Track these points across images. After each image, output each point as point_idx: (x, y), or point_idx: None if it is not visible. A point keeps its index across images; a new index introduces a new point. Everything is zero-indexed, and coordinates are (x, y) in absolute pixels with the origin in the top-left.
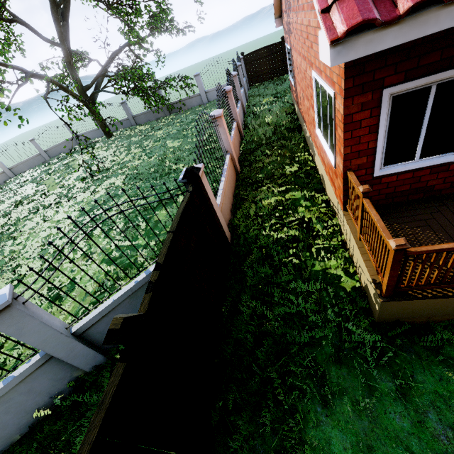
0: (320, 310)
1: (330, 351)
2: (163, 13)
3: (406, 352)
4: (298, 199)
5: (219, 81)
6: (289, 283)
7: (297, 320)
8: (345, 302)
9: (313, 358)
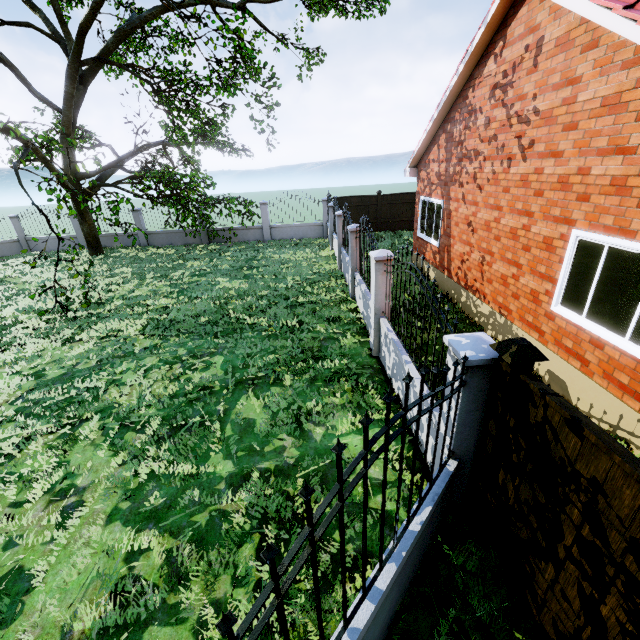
0: None
1: None
2: (255, 119)
3: None
4: None
5: (273, 219)
6: None
7: None
8: None
9: None
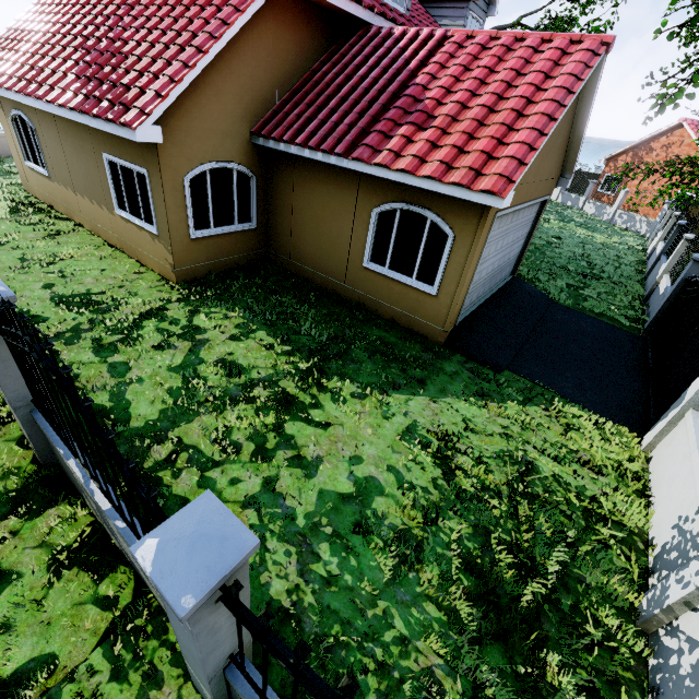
0: None
1: None
2: None
3: None
4: None
5: None
6: None
7: None
8: None
9: None
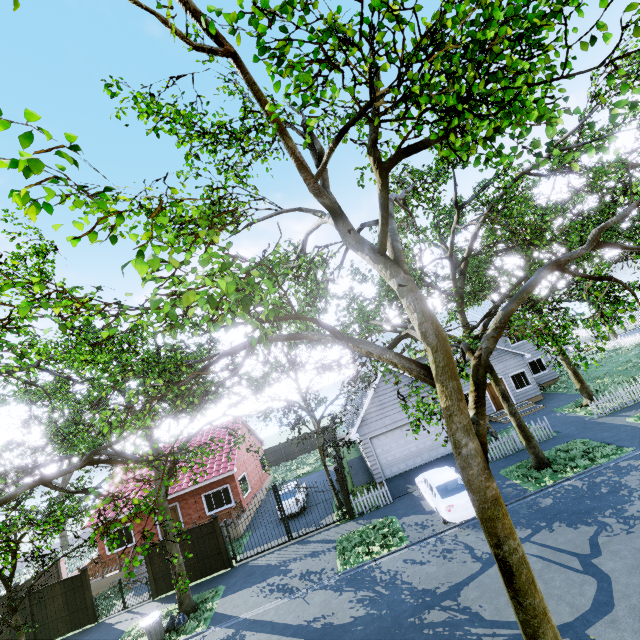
0: None
1: None
2: None
3: None
4: None
5: None
6: None
7: None
8: None
9: None
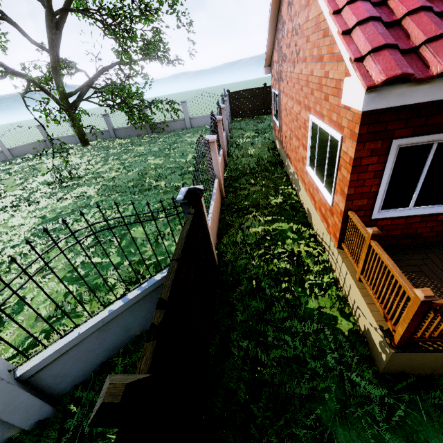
0: (319, 355)
1: (334, 407)
2: (161, 42)
3: (415, 410)
4: (285, 231)
5: (201, 111)
6: (283, 321)
7: (295, 367)
8: (345, 347)
9: (316, 416)
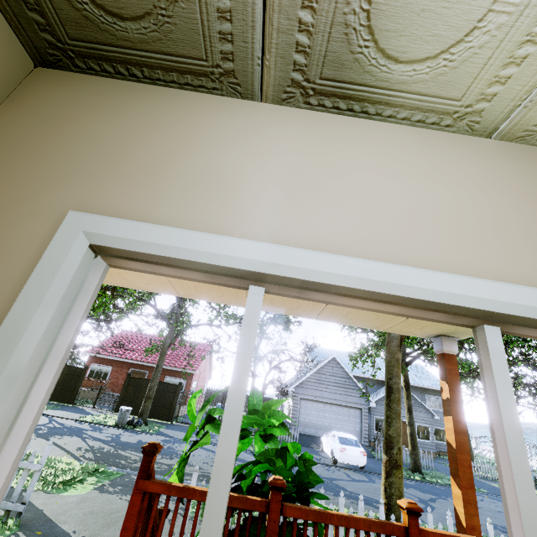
0: None
1: None
2: None
3: None
4: None
5: None
6: None
7: None
8: None
9: None
